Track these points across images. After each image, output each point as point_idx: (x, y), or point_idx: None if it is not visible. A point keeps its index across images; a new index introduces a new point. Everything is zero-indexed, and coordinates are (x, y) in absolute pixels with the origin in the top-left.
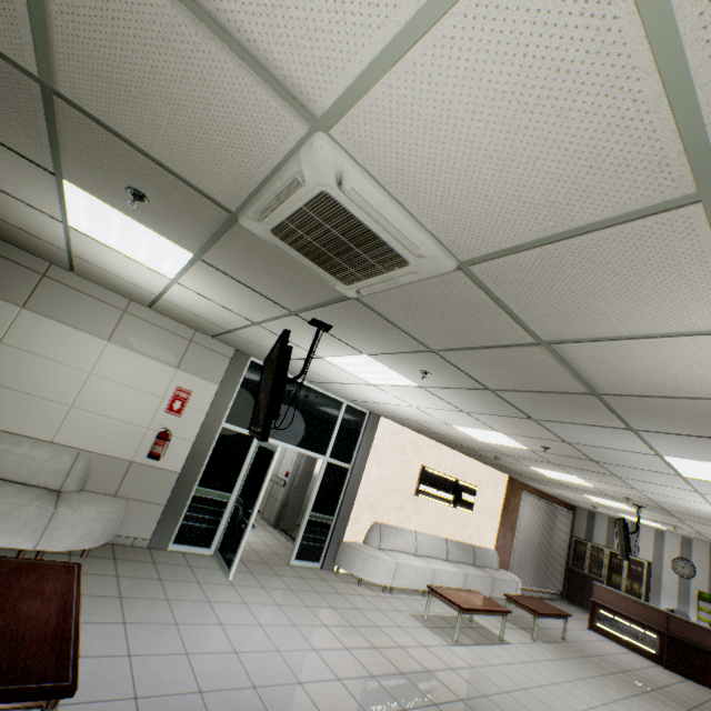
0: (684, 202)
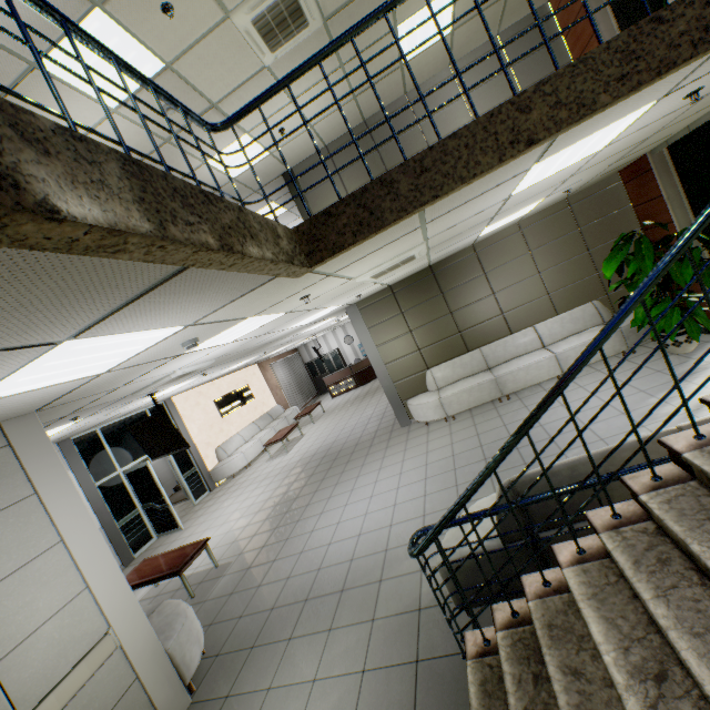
0: (165, 143)
